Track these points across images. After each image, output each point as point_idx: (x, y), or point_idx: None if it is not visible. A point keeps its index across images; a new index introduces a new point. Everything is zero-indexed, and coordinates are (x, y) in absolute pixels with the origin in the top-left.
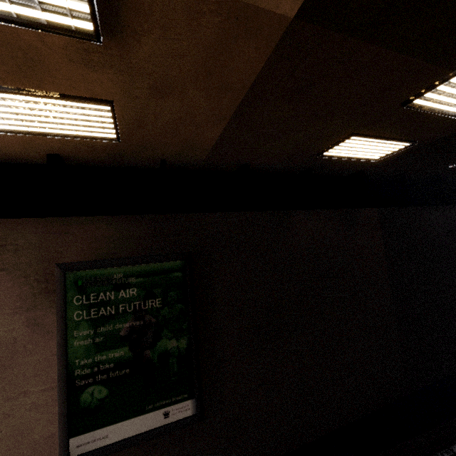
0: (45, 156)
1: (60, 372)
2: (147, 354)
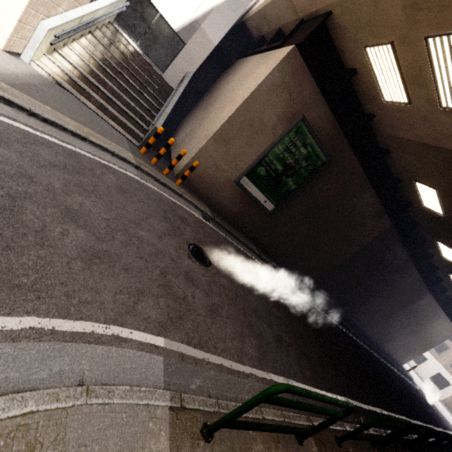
0: (352, 67)
1: (265, 153)
2: (283, 178)
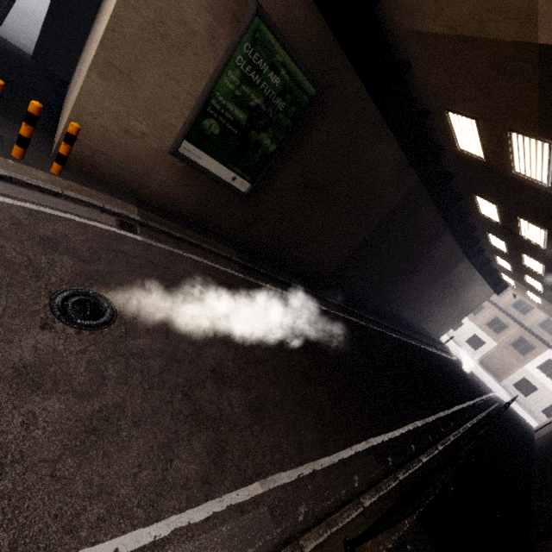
0: None
1: (207, 91)
2: (252, 134)
